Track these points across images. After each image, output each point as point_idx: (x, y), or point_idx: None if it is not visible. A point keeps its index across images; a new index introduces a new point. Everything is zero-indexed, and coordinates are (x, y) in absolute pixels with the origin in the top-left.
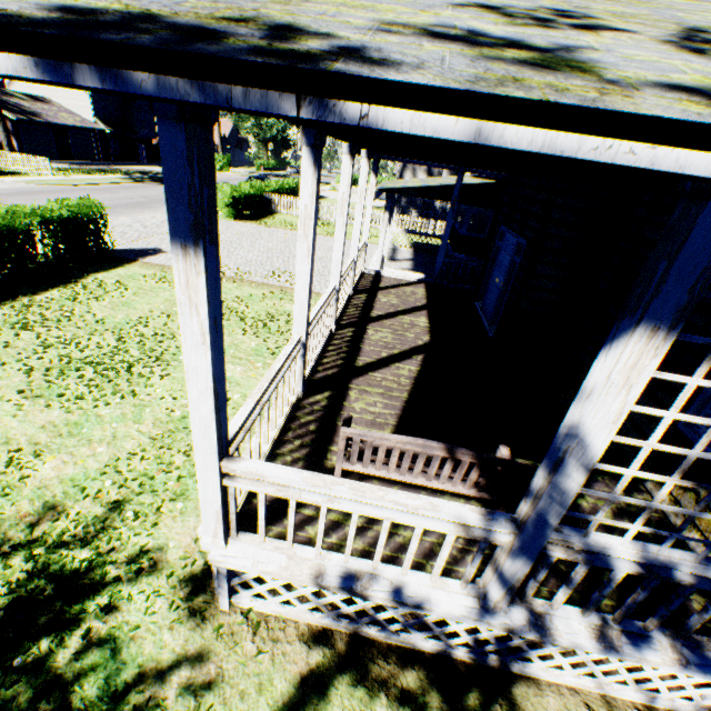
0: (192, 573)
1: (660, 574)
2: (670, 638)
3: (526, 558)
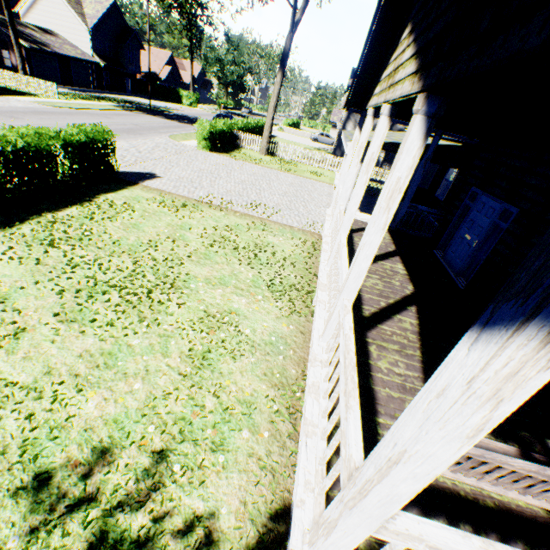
0: (248, 548)
1: None
2: None
3: None
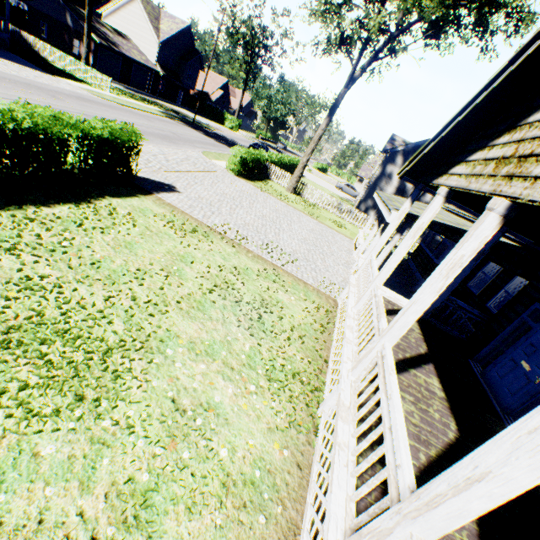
0: None
1: None
2: None
3: None
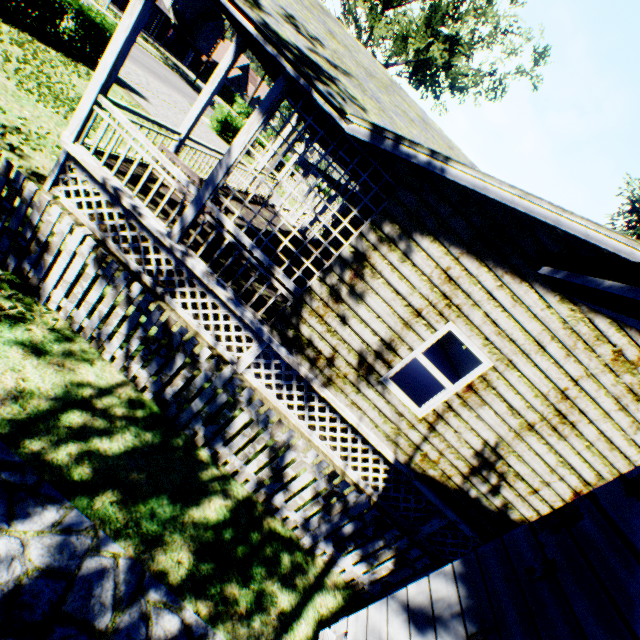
0: (40, 173)
1: (239, 247)
2: (234, 294)
3: (195, 209)
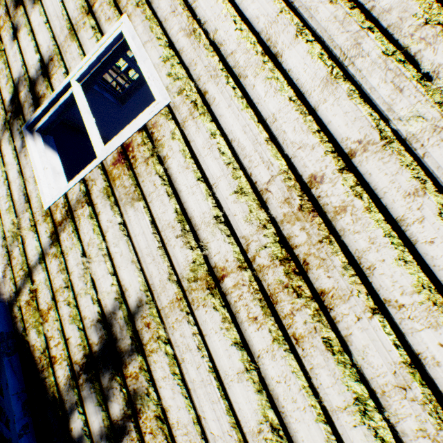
0: None
1: None
2: None
3: None
